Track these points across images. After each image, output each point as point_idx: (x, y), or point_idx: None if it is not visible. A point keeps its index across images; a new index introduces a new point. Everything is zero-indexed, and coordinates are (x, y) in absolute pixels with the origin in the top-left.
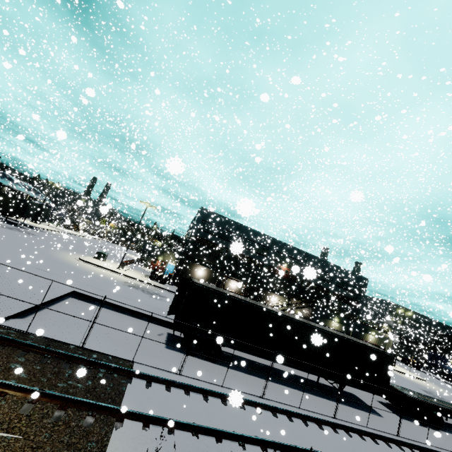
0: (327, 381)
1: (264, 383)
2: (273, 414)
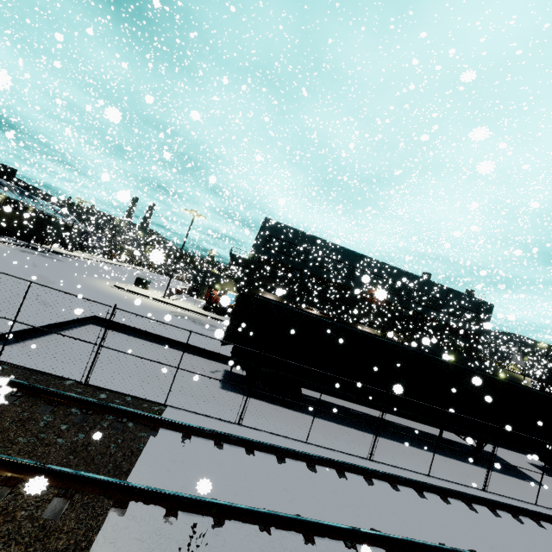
0: (456, 435)
1: (366, 437)
2: (393, 487)
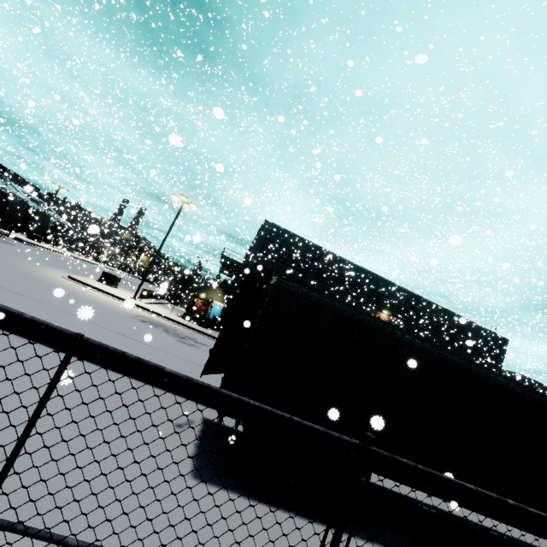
0: None
1: None
2: None
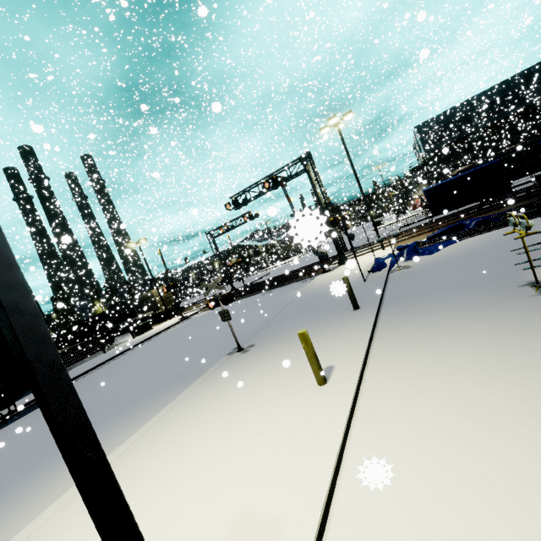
0: None
1: None
2: None
